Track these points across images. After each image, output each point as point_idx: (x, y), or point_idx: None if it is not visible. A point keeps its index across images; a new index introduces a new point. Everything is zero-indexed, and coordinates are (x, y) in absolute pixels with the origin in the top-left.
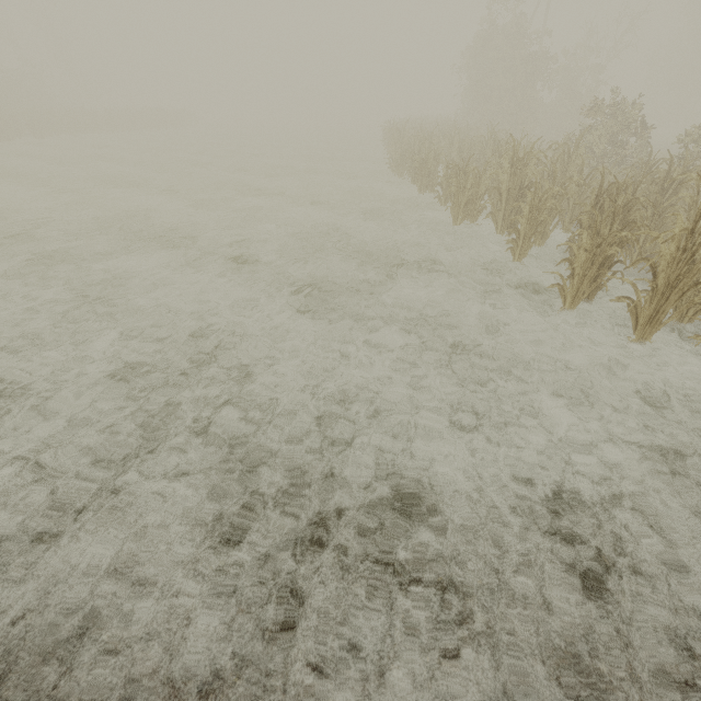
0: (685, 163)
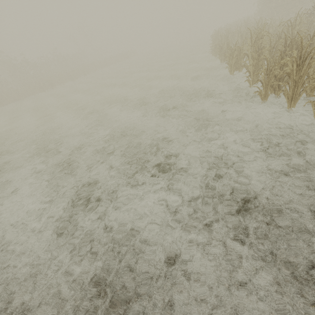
0: None
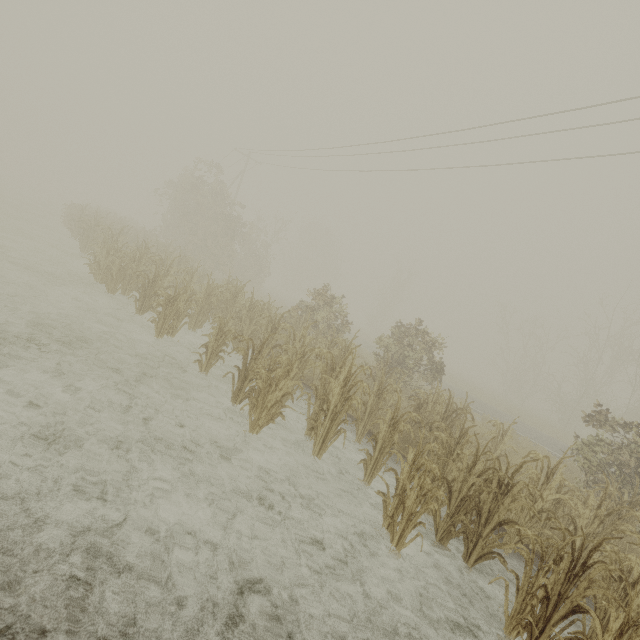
0: (438, 391)
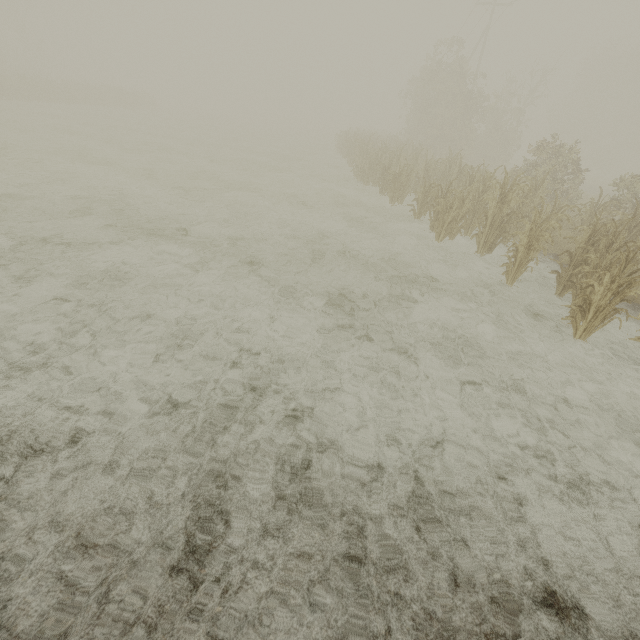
0: None
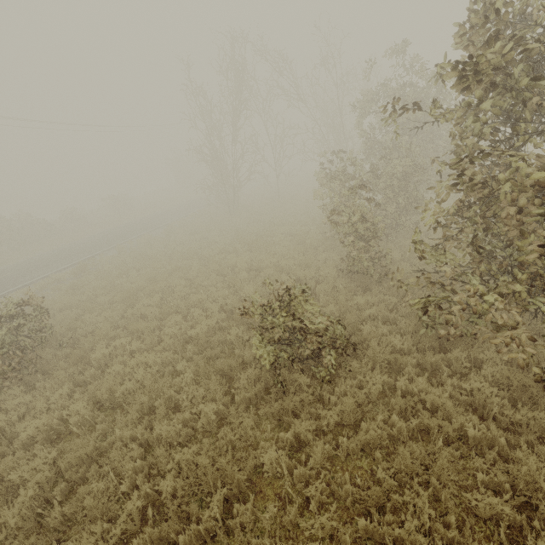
0: None
